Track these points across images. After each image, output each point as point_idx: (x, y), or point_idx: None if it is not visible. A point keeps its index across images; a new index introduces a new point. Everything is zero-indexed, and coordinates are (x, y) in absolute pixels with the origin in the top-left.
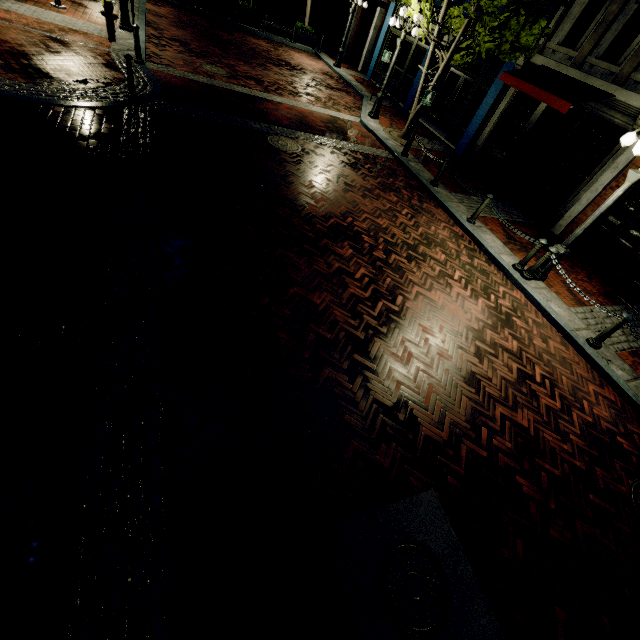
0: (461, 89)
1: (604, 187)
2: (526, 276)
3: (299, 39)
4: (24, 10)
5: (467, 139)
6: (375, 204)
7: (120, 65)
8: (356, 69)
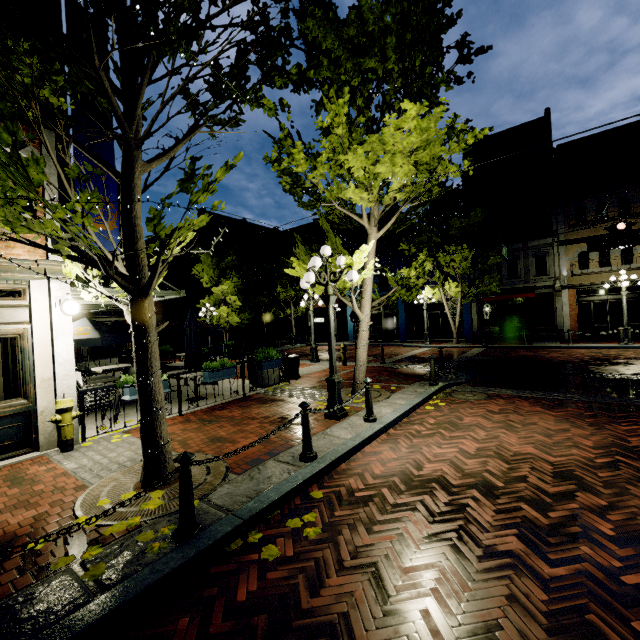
0: (429, 318)
1: (568, 312)
2: (631, 344)
3: (296, 342)
4: (301, 372)
5: (469, 332)
6: (556, 354)
7: (389, 366)
8: None
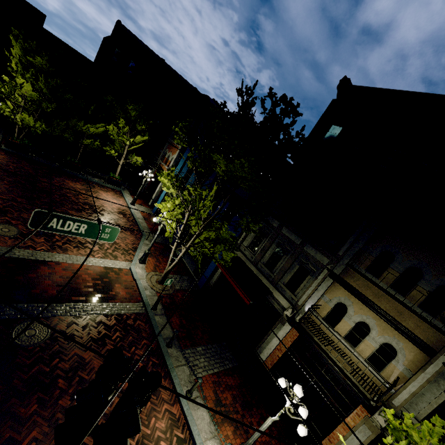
0: None
1: (274, 348)
2: None
3: (110, 182)
4: None
5: (204, 280)
6: None
7: None
8: (147, 203)
